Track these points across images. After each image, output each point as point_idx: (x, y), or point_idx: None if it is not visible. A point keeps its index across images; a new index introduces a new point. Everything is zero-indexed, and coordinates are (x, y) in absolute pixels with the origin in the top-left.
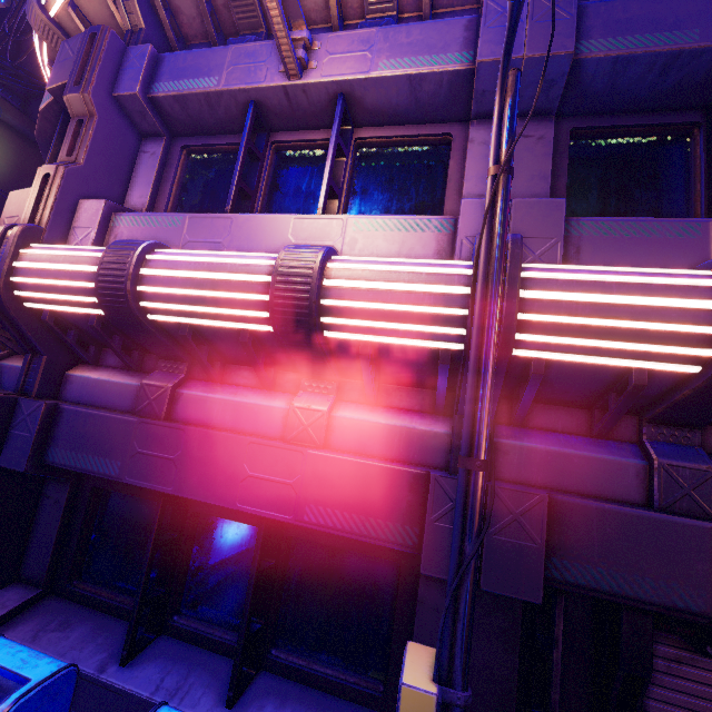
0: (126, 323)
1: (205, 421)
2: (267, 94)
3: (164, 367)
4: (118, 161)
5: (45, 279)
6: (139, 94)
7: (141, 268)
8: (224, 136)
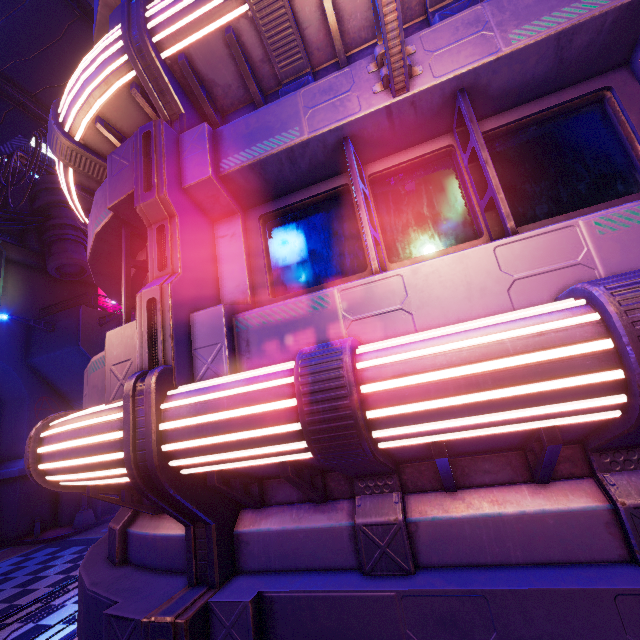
0: (346, 464)
1: (474, 557)
2: (364, 123)
3: (365, 489)
4: (204, 256)
5: (213, 438)
6: (212, 176)
7: (360, 385)
8: (305, 189)
